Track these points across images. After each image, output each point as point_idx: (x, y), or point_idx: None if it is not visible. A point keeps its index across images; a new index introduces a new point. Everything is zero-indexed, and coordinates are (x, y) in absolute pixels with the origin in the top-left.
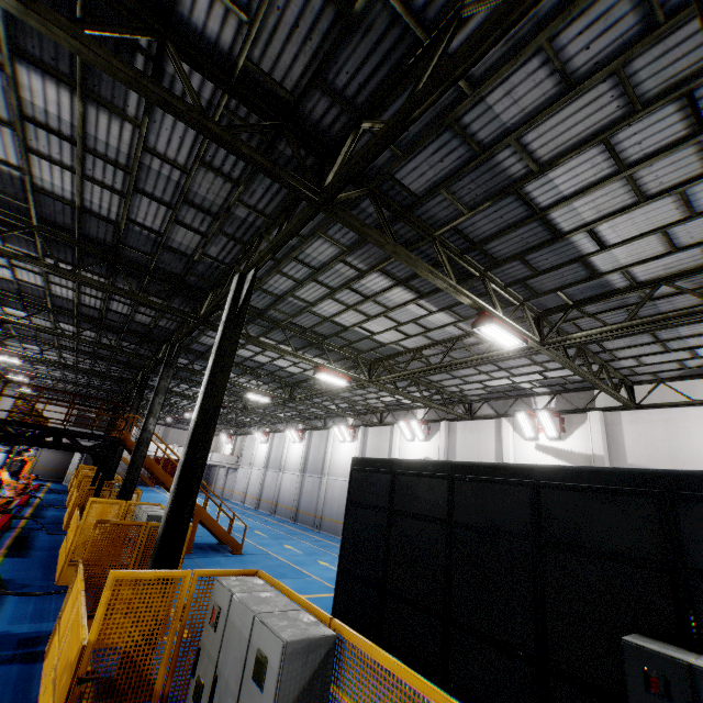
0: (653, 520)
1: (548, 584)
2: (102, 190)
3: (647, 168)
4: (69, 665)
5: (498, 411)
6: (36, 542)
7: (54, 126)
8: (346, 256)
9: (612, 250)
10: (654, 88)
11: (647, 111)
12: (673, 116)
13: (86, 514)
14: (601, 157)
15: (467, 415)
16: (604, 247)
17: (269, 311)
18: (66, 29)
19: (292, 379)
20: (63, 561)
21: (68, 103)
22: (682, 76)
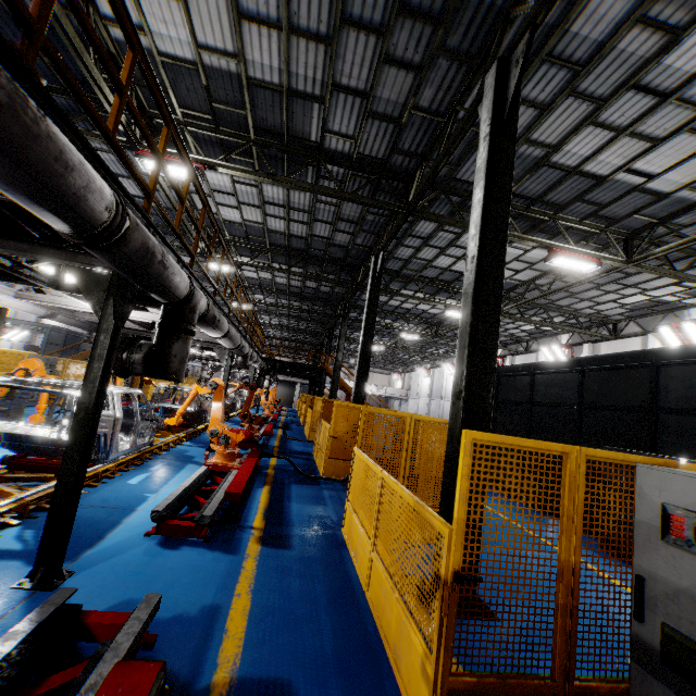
0: (645, 382)
1: (583, 431)
2: (298, 224)
3: (643, 125)
4: (325, 438)
5: (644, 328)
6: (292, 427)
7: (276, 203)
8: (443, 227)
9: (662, 177)
10: (606, 90)
11: (610, 103)
12: (637, 97)
13: (315, 405)
14: (598, 130)
15: (610, 335)
16: (650, 177)
17: (403, 271)
18: (287, 180)
19: (436, 319)
20: (308, 430)
21: (282, 192)
22: (623, 79)
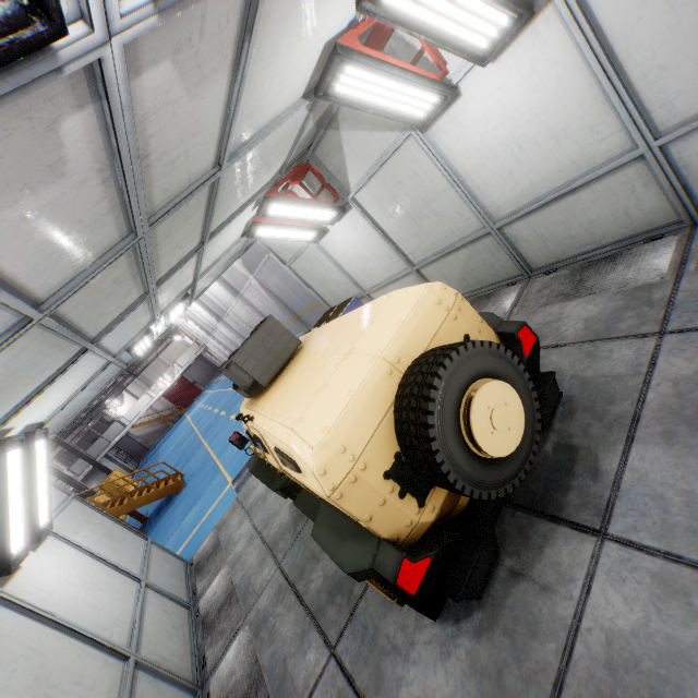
0: None
1: None
2: None
3: None
4: None
5: None
6: None
7: None
8: None
9: None
10: None
11: None
12: None
13: None
14: None
15: None
16: None
17: None
18: None
19: None
20: None
21: None
22: None
